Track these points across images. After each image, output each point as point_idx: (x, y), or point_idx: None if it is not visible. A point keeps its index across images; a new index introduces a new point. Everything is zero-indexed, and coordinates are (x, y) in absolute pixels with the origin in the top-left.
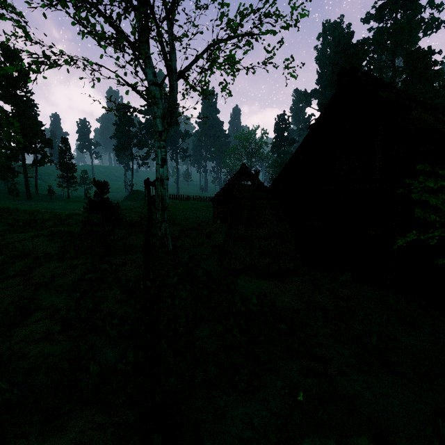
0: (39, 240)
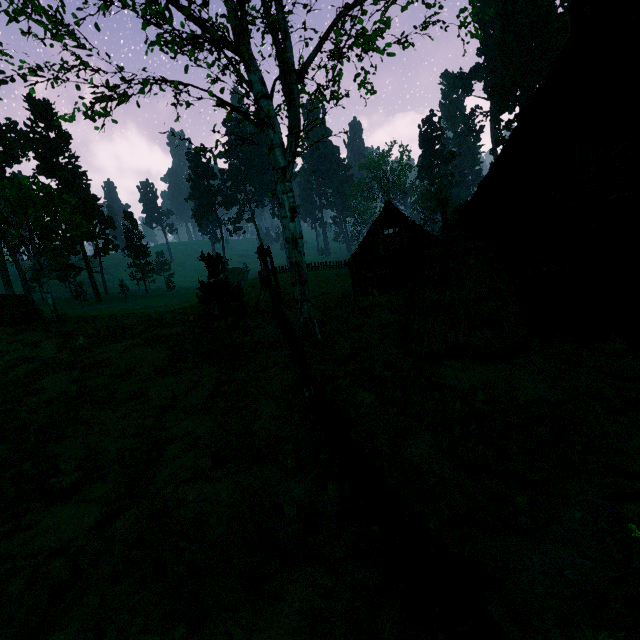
0: (138, 350)
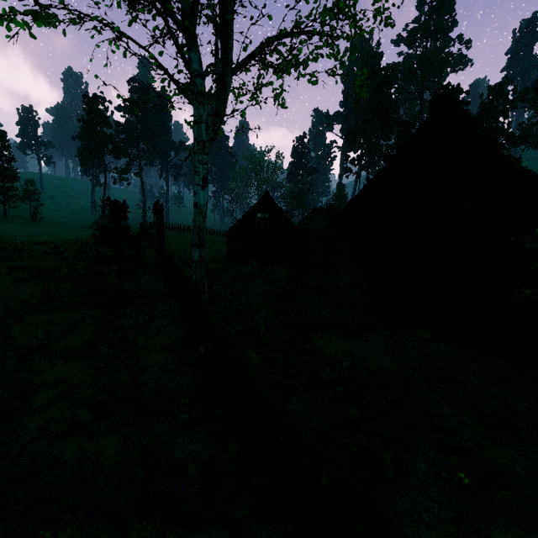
0: None
